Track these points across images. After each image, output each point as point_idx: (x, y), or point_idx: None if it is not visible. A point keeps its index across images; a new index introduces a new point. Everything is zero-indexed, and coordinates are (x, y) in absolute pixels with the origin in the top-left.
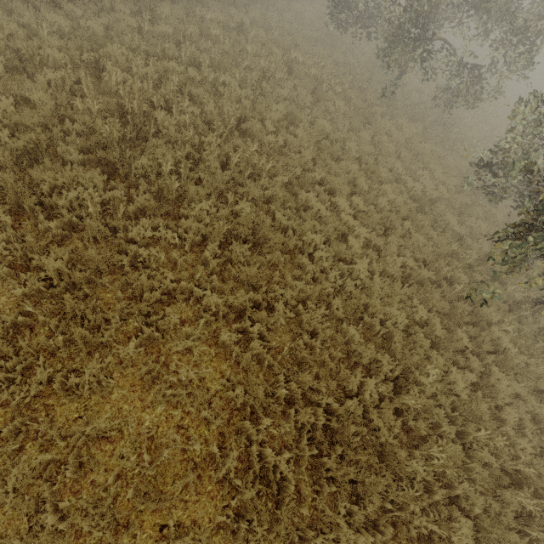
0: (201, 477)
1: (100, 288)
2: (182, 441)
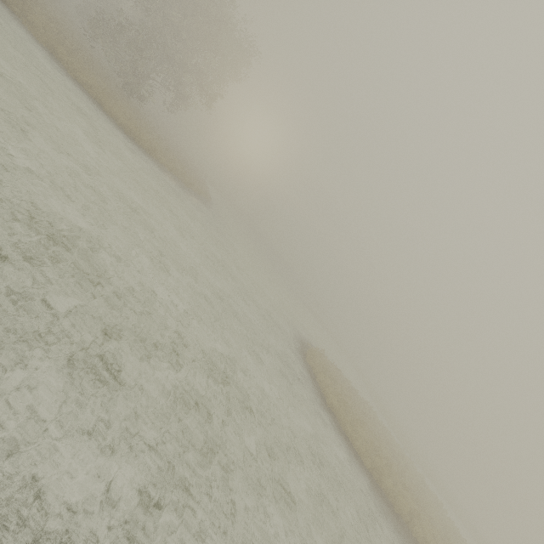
0: None
1: None
2: None
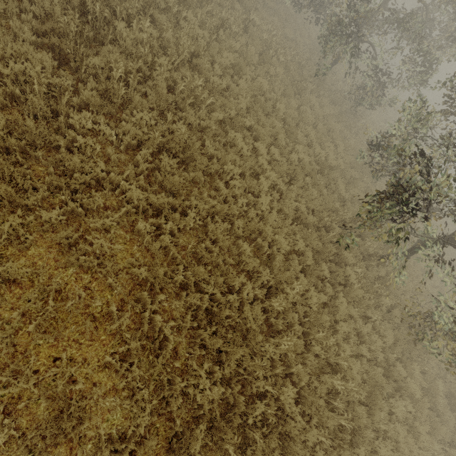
0: (98, 328)
1: (33, 161)
2: (86, 299)
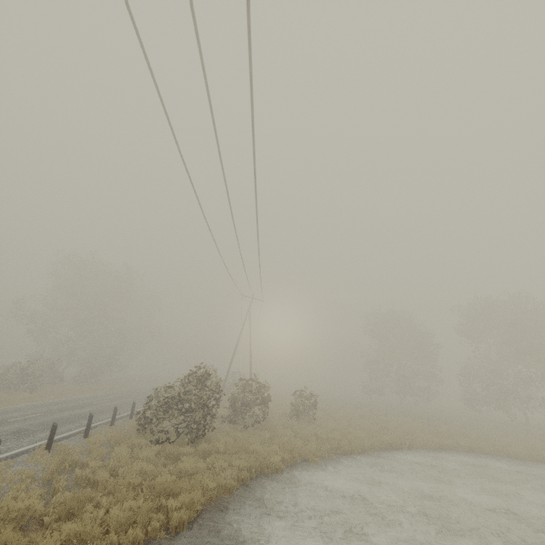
0: None
1: None
2: None
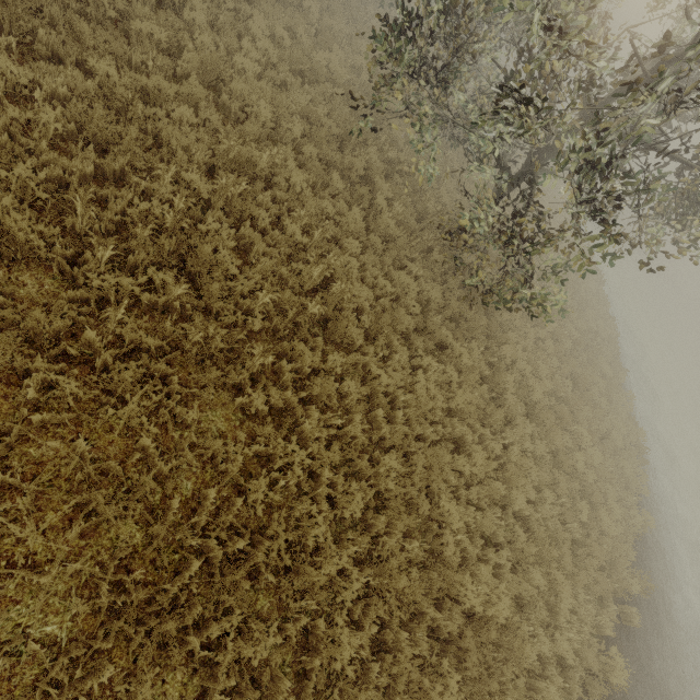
0: None
1: None
2: None
